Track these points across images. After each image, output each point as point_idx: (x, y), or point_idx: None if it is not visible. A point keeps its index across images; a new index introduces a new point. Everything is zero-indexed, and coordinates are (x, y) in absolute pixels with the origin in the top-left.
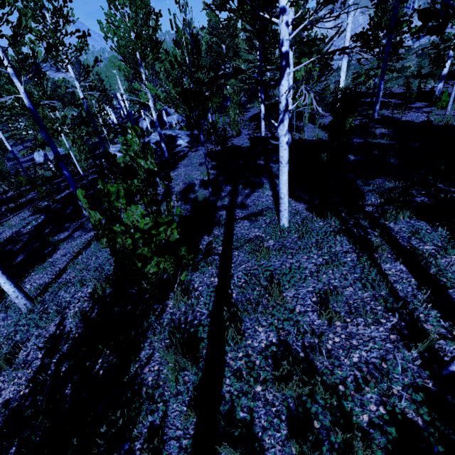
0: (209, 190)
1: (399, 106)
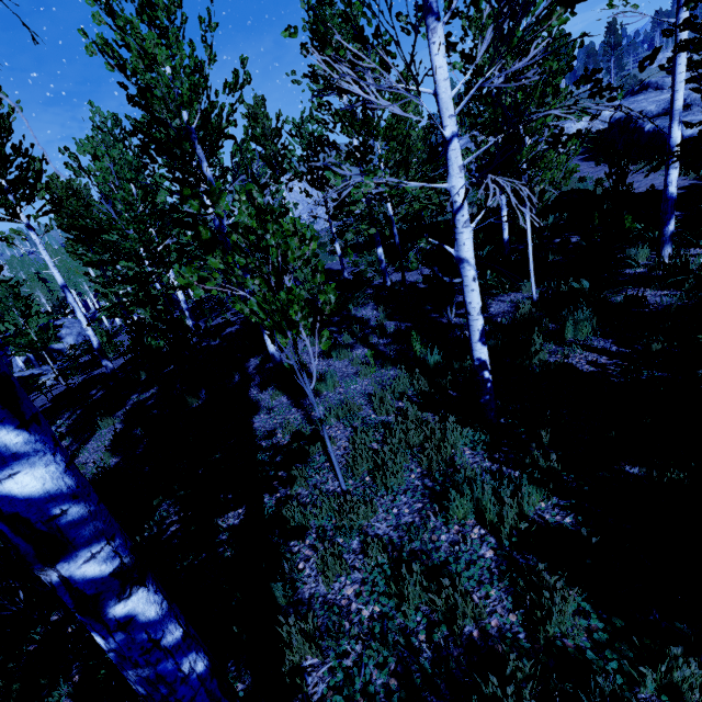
0: None
1: None
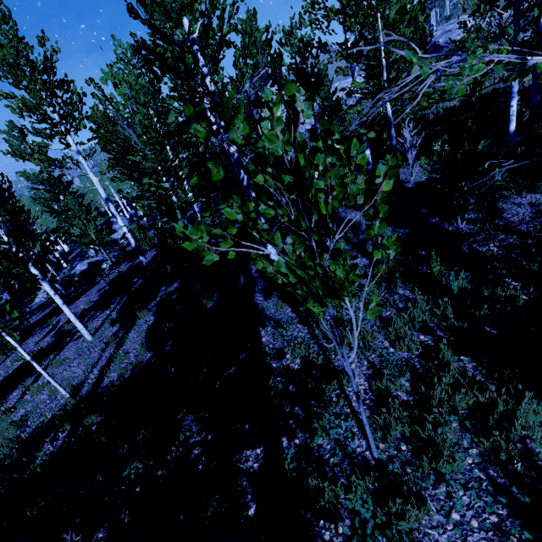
0: None
1: None
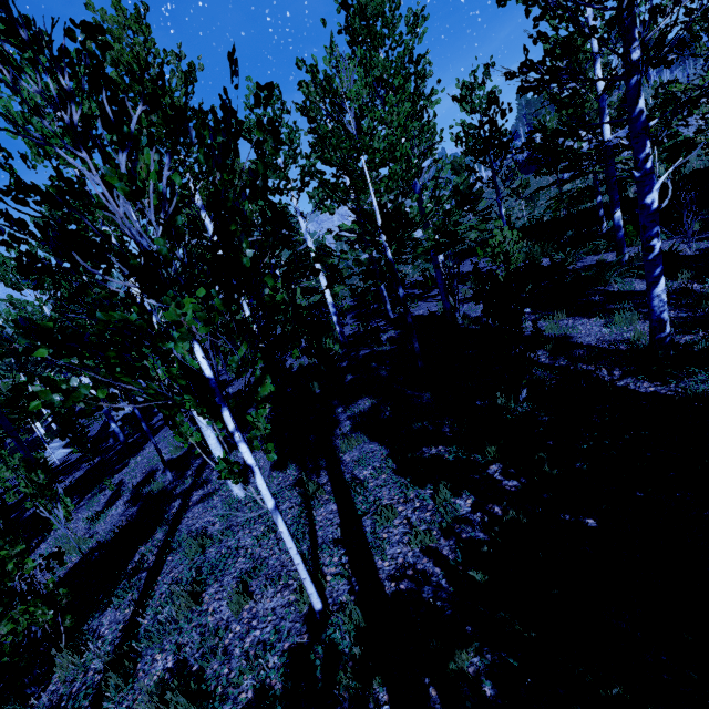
0: (167, 474)
1: (418, 298)
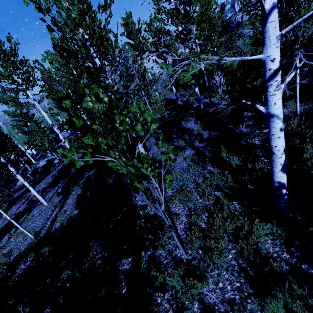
0: None
1: None
